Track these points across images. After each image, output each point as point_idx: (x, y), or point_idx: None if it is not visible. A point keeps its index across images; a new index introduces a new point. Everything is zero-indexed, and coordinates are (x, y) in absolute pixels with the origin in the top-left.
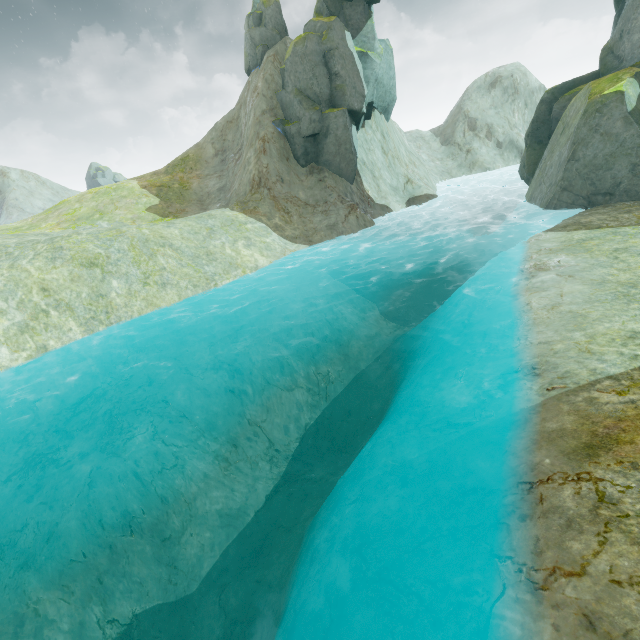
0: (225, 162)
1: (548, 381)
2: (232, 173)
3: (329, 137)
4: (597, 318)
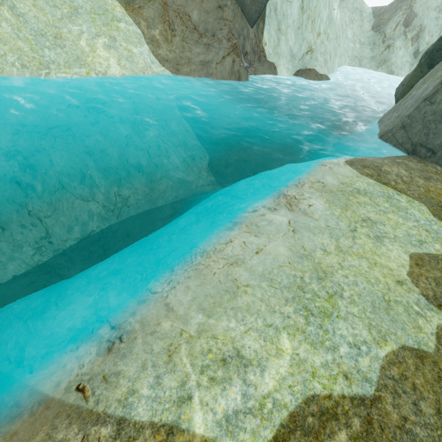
0: None
1: (96, 372)
2: None
3: None
4: (239, 307)
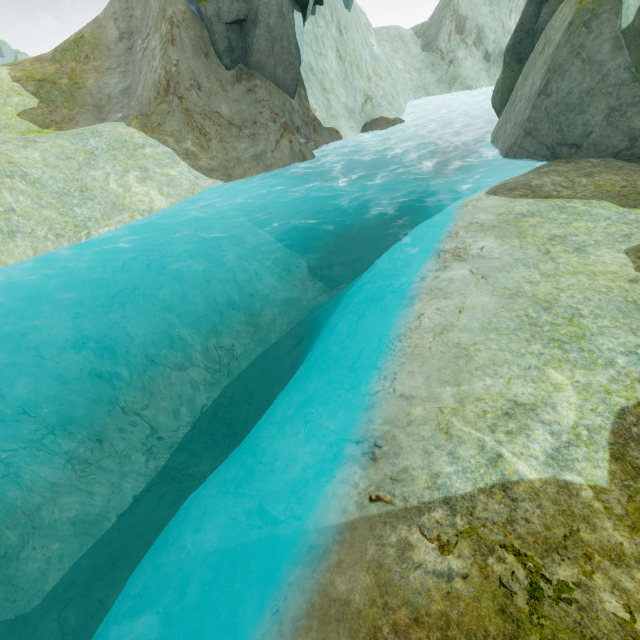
0: (132, 51)
1: (378, 480)
2: (138, 69)
3: (259, 27)
4: (482, 365)
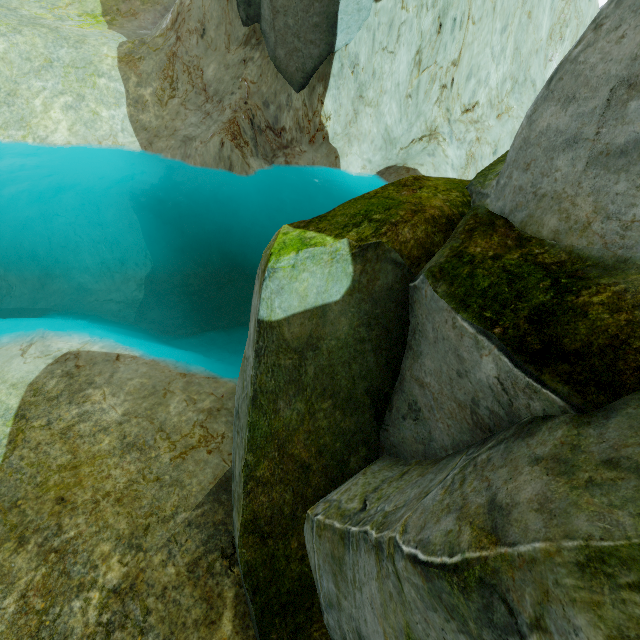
0: None
1: None
2: None
3: None
4: None
